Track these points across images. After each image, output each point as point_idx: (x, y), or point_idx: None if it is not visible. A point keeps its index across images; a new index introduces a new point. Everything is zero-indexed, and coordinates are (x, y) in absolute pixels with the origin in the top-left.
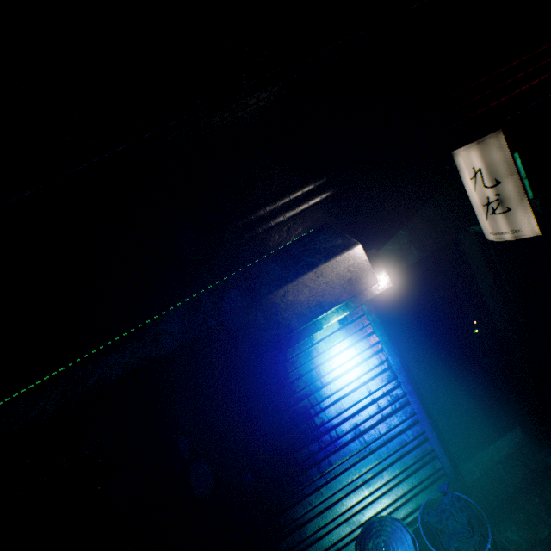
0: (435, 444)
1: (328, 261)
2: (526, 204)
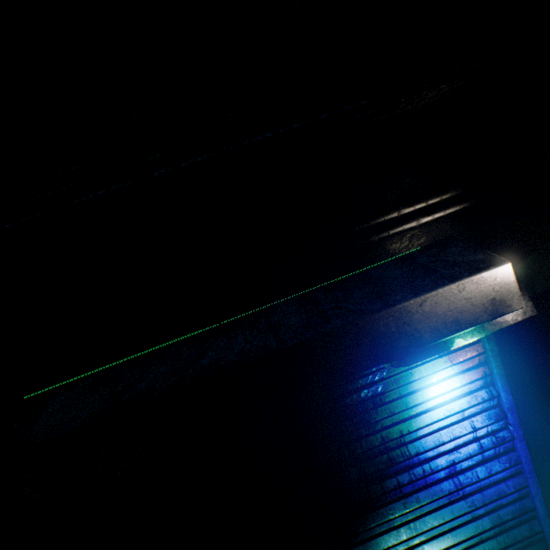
0: (538, 503)
1: (472, 275)
2: None
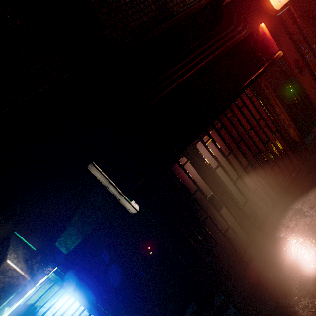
0: None
1: None
2: (123, 198)
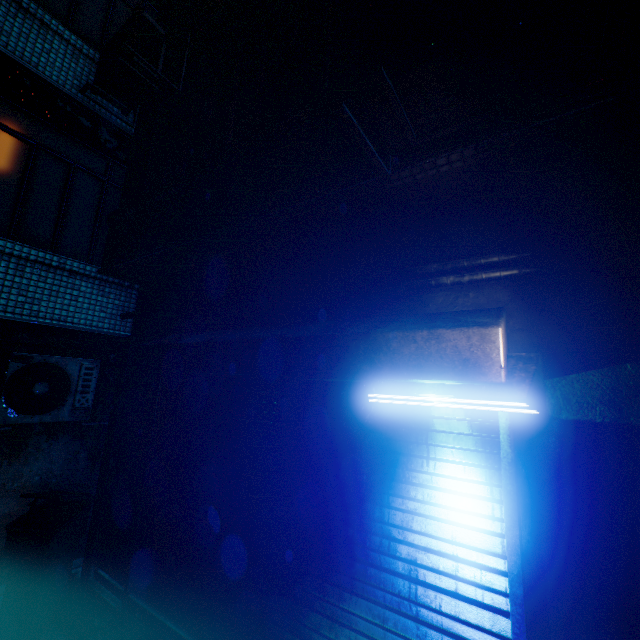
0: None
1: (451, 328)
2: None
